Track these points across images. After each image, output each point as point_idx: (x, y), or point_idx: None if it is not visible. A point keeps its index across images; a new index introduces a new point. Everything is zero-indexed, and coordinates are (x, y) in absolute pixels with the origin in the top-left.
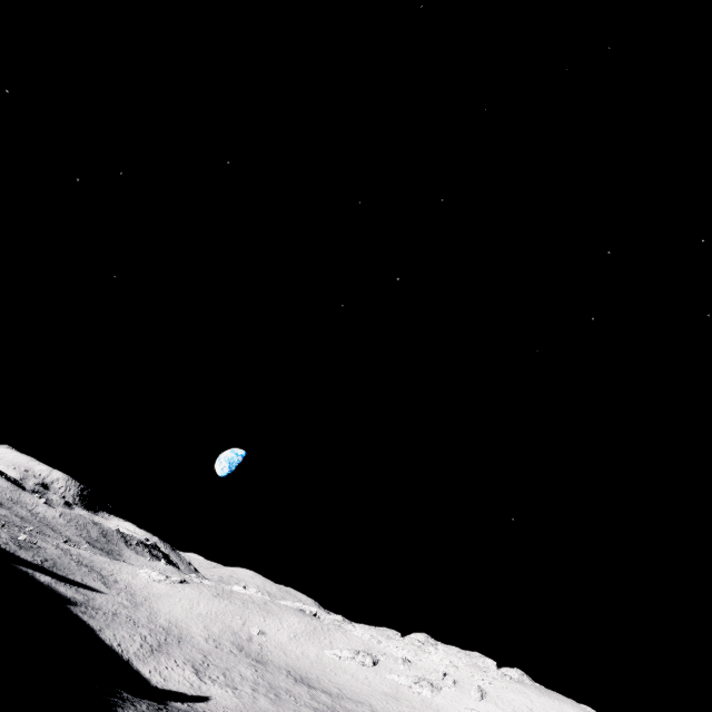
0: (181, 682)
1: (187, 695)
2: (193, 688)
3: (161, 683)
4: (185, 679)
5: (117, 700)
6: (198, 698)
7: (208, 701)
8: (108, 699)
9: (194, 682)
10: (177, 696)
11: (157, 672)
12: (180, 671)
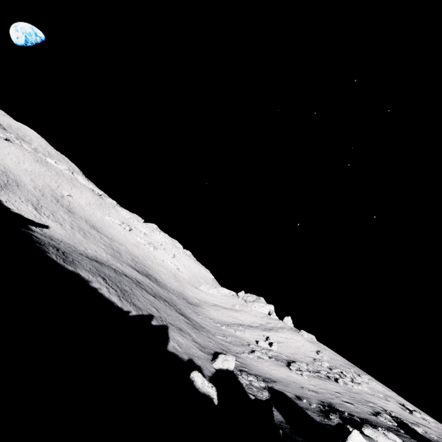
0: (28, 213)
1: (35, 222)
2: (36, 218)
3: (16, 211)
4: (30, 211)
5: (39, 245)
6: (42, 225)
7: (49, 228)
8: (36, 245)
9: (36, 215)
10: (30, 222)
11: (10, 203)
12: (25, 206)
